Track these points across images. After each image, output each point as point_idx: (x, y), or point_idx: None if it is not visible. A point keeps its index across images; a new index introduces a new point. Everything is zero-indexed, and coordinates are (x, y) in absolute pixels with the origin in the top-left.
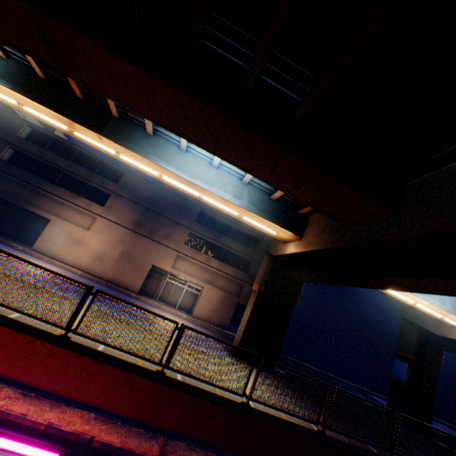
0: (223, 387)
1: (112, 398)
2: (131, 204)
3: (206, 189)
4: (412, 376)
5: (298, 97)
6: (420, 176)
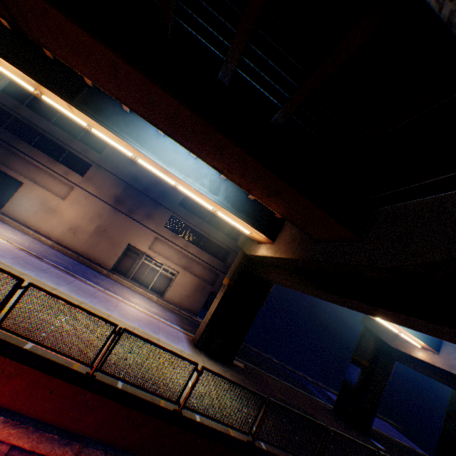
0: (157, 393)
1: (28, 401)
2: (113, 178)
3: (182, 179)
4: (362, 381)
5: (276, 101)
6: (393, 203)
